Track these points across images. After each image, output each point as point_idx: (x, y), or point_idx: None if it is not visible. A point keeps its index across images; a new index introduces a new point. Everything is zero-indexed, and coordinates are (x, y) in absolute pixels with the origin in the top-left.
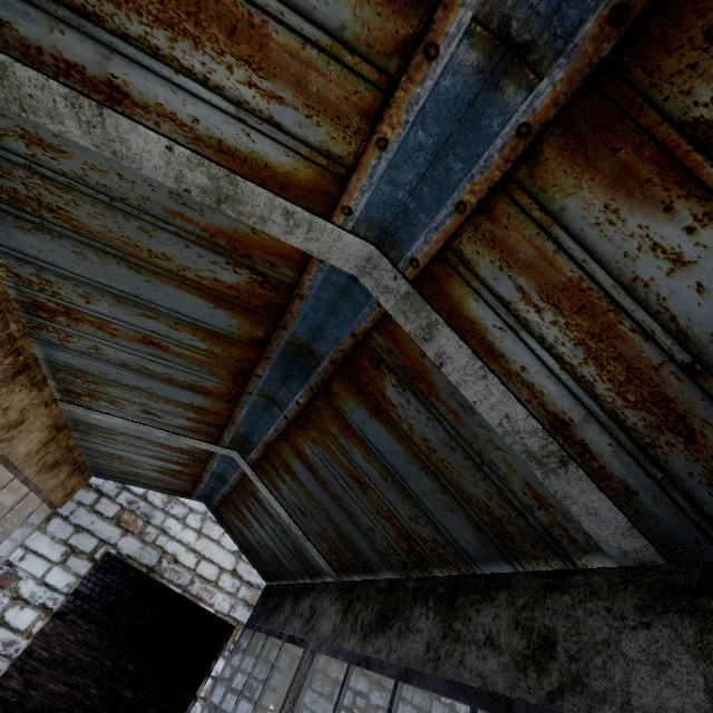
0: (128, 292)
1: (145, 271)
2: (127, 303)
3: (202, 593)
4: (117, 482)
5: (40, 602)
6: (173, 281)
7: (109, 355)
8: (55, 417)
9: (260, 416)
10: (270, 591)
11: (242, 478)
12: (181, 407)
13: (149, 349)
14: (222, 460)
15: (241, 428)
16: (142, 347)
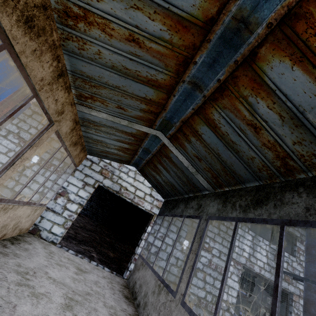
0: None
1: None
2: None
3: (139, 202)
4: (98, 158)
5: (78, 202)
6: None
7: (105, 59)
8: (74, 114)
9: (182, 102)
10: (167, 202)
11: (160, 148)
12: (138, 100)
13: (131, 47)
14: (150, 139)
15: (168, 114)
16: (126, 46)
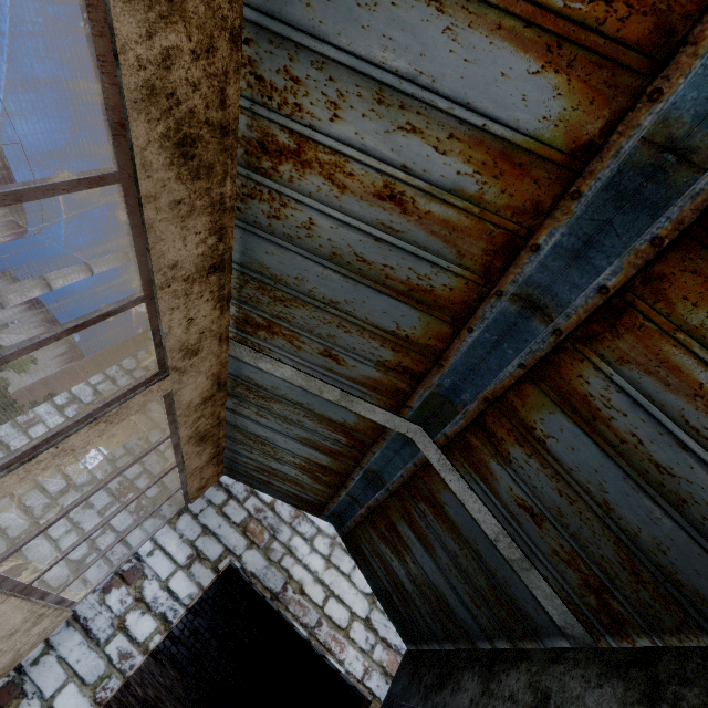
0: (403, 72)
1: (453, 1)
2: (390, 103)
3: (330, 641)
4: (246, 485)
5: (161, 610)
6: (491, 14)
7: (320, 238)
8: (221, 364)
9: (491, 348)
10: (418, 657)
11: (415, 472)
12: (377, 338)
13: (382, 212)
14: (389, 446)
15: (447, 378)
16: (373, 209)
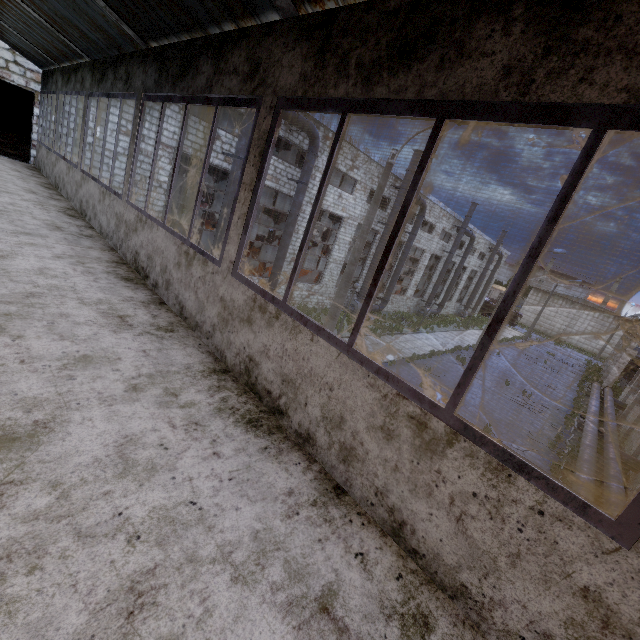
0: None
1: None
2: None
3: (2, 75)
4: None
5: None
6: None
7: None
8: None
9: None
10: (44, 74)
11: None
12: None
13: None
14: None
15: None
16: None
